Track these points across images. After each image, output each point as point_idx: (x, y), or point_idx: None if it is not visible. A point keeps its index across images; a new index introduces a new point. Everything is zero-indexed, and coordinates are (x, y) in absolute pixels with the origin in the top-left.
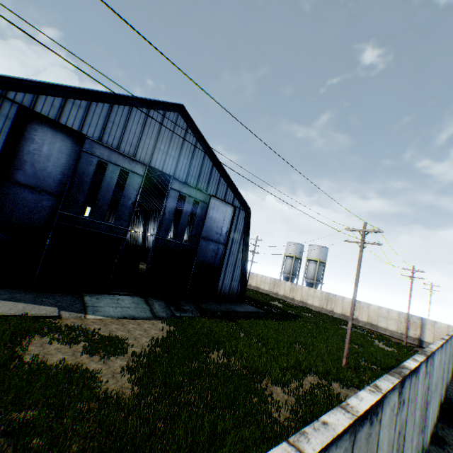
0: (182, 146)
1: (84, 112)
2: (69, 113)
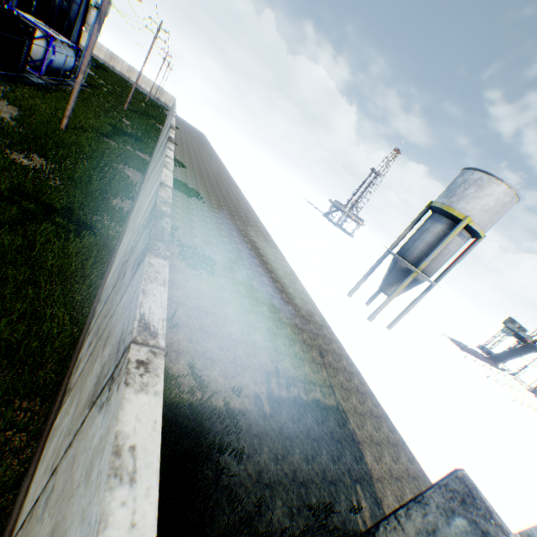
0: None
1: None
2: None
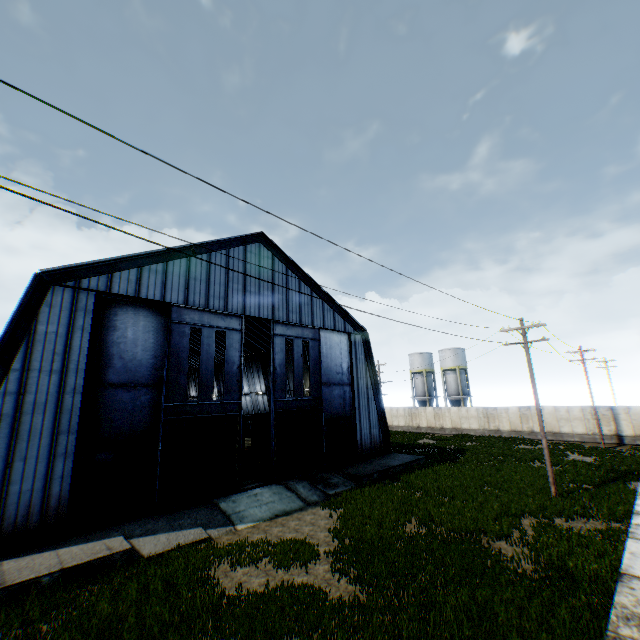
0: (274, 280)
1: (162, 276)
2: (147, 283)
